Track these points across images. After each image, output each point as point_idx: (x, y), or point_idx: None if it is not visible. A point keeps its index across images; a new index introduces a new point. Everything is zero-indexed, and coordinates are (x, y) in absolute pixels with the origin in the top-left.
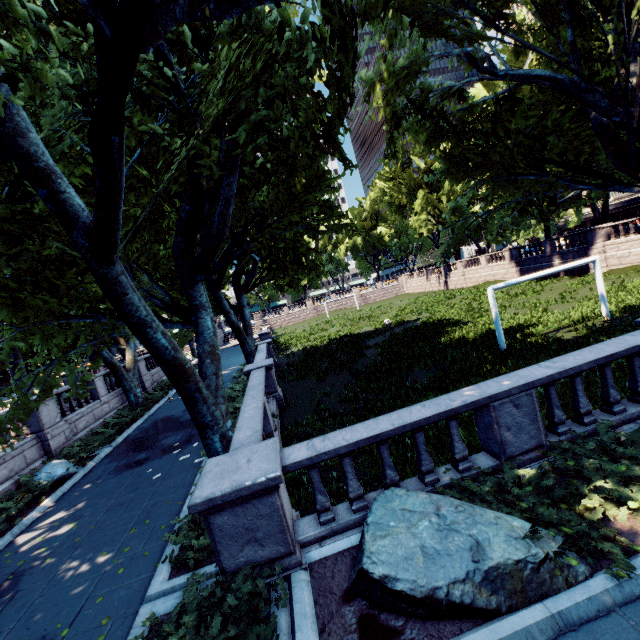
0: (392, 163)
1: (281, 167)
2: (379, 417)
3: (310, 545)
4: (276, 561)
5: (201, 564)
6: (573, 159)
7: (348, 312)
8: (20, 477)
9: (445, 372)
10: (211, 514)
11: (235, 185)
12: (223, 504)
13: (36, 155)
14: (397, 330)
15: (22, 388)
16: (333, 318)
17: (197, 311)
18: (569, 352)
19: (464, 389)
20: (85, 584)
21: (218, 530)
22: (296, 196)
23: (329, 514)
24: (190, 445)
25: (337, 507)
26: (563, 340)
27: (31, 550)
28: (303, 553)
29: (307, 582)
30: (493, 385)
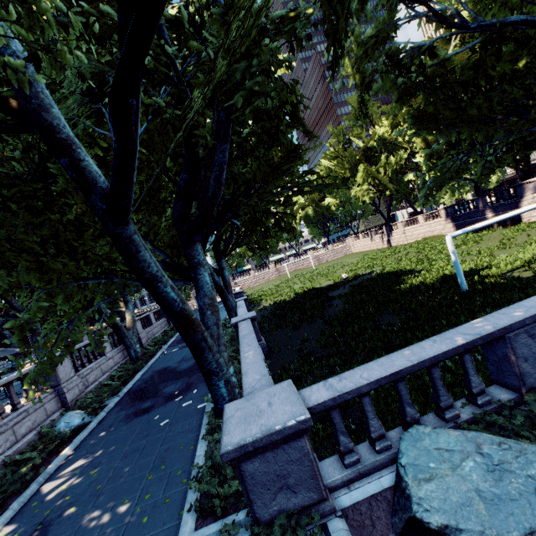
0: (335, 145)
1: (265, 136)
2: (390, 354)
3: (338, 489)
4: (309, 508)
5: (226, 512)
6: (530, 109)
7: (306, 271)
8: (42, 428)
9: (414, 314)
10: (242, 461)
11: (227, 152)
12: (254, 450)
13: (58, 128)
14: (355, 282)
15: (39, 349)
16: (294, 277)
17: (196, 268)
18: (535, 288)
19: (470, 323)
20: (111, 534)
21: (250, 478)
22: (275, 163)
23: (353, 456)
24: (190, 392)
25: (357, 448)
26: (524, 278)
27: (56, 499)
28: (333, 498)
29: (346, 531)
30: (501, 317)
